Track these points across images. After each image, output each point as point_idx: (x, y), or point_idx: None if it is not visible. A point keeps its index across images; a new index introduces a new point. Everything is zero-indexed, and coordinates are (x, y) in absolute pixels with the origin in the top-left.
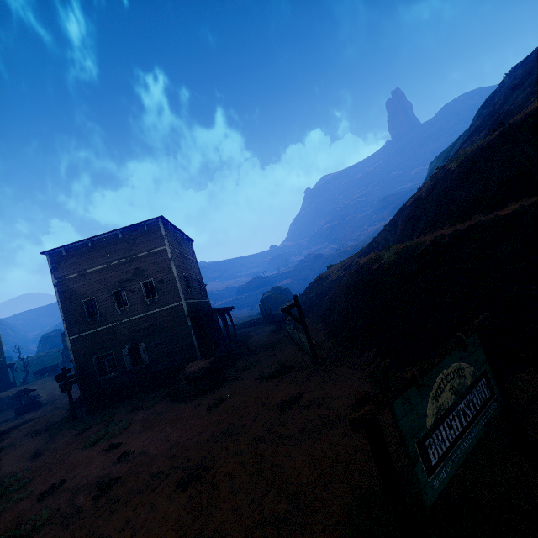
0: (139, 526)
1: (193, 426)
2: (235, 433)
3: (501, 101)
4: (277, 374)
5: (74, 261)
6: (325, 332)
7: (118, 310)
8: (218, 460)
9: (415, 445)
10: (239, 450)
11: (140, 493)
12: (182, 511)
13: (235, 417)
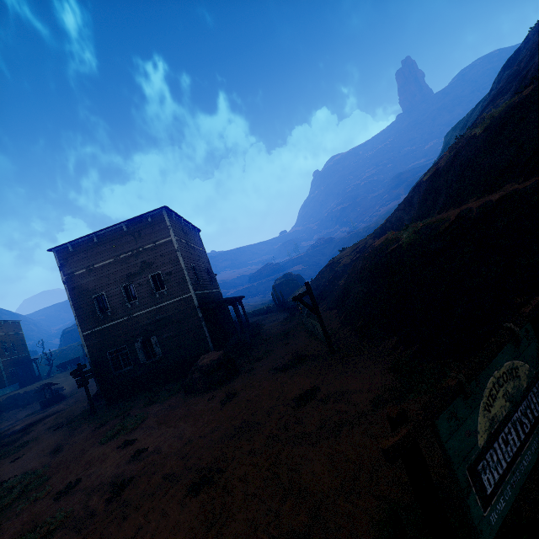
0: (150, 536)
1: (206, 422)
2: (249, 430)
3: (527, 58)
4: (291, 365)
5: (81, 256)
6: (340, 319)
7: (128, 304)
8: (231, 461)
9: (466, 471)
10: (253, 451)
11: (152, 497)
12: (194, 520)
13: (249, 412)
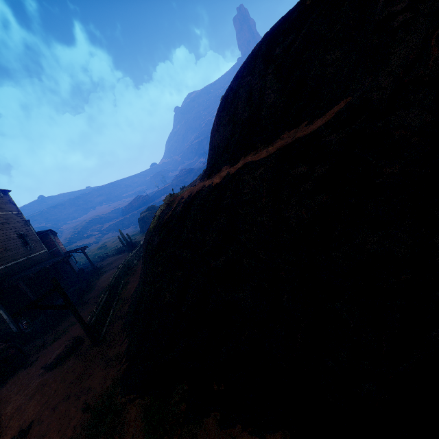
0: None
1: None
2: None
3: None
4: (57, 363)
5: None
6: None
7: None
8: None
9: None
10: None
11: None
12: None
13: None
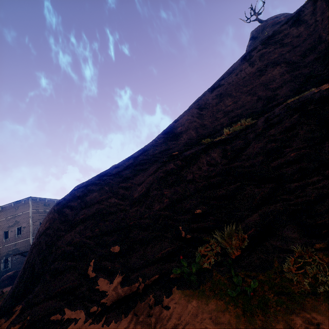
0: None
1: None
2: None
3: None
4: None
5: None
6: None
7: (4, 240)
8: None
9: None
10: None
11: None
12: None
13: None
